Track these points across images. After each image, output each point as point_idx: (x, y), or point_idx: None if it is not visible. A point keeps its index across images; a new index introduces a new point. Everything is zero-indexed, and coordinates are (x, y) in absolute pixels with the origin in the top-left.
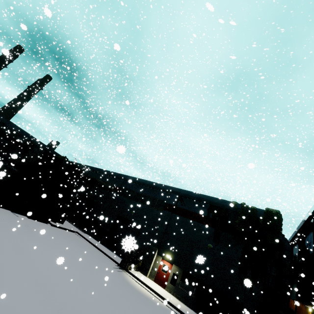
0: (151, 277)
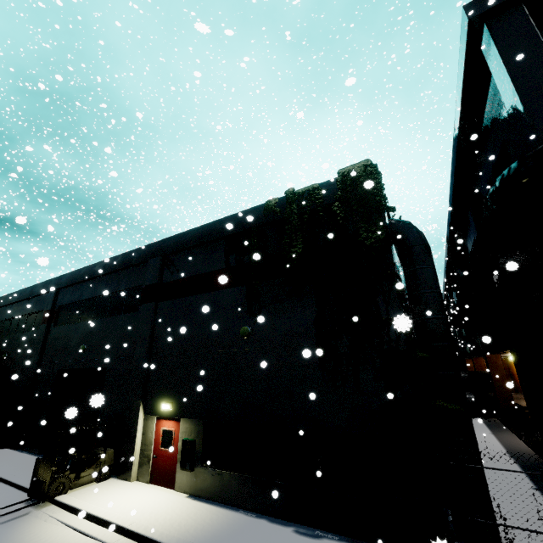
0: (142, 478)
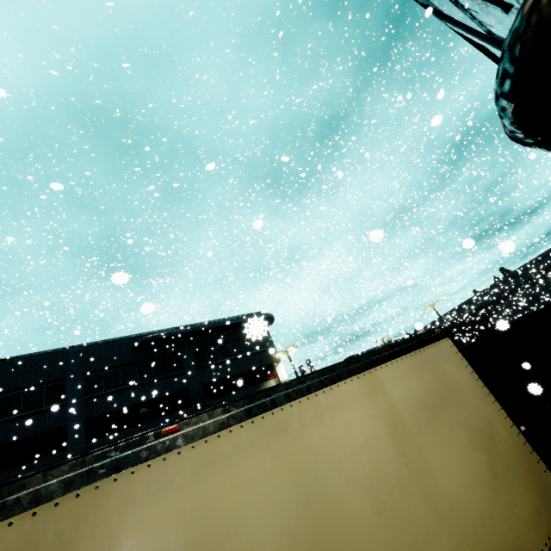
0: None
